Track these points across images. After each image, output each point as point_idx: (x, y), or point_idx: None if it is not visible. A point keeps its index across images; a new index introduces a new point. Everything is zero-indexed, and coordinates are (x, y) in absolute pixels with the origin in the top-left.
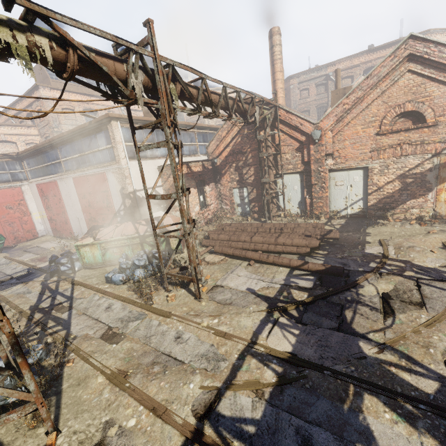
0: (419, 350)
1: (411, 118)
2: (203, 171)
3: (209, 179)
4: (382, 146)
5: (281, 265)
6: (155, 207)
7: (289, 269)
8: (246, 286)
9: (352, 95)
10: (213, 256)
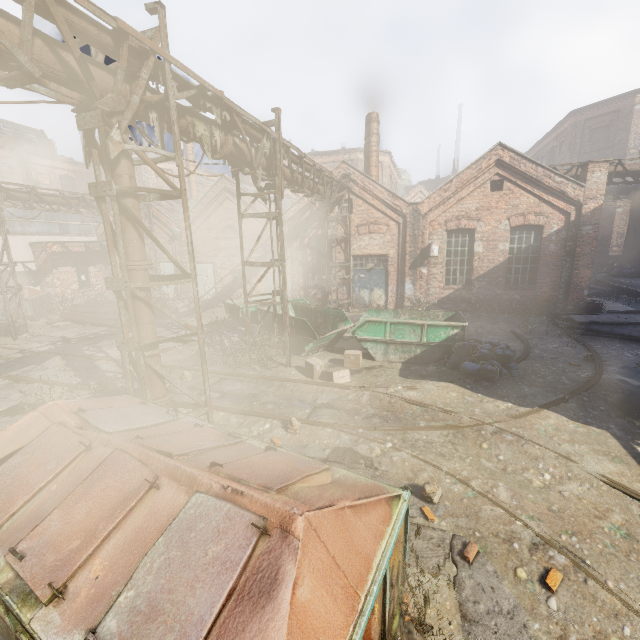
0: (109, 346)
1: (234, 230)
2: (86, 251)
3: (96, 260)
4: (220, 248)
5: (105, 325)
6: (23, 281)
7: (110, 328)
8: (63, 335)
9: (197, 207)
10: (63, 322)
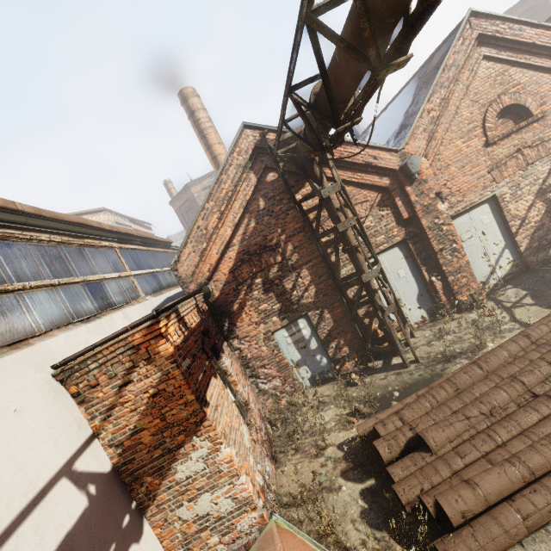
0: None
1: (509, 117)
2: (201, 320)
3: (216, 336)
4: (500, 160)
5: None
6: None
7: None
8: None
9: (433, 96)
10: None
